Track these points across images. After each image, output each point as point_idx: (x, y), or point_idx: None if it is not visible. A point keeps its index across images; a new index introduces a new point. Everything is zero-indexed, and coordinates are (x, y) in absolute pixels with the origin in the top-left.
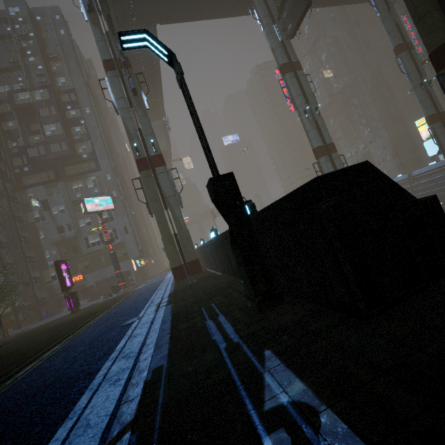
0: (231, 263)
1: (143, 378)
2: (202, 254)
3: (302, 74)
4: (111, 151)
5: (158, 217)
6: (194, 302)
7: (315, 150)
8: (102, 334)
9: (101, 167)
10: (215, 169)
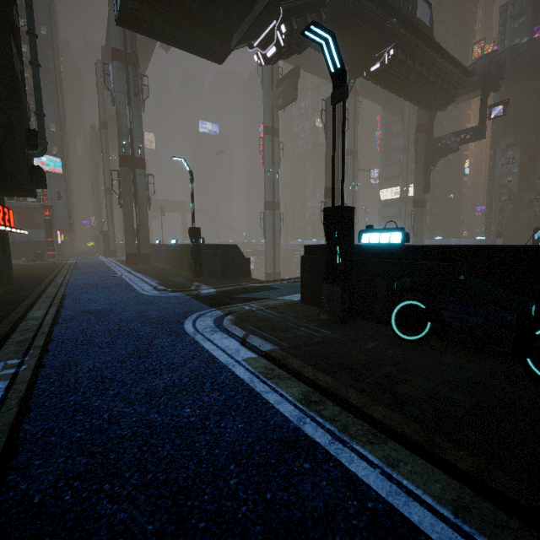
0: (183, 262)
1: (155, 283)
2: (154, 251)
3: (277, 141)
4: (57, 90)
5: (127, 211)
6: (160, 274)
7: (265, 203)
8: (100, 277)
9: (45, 111)
10: (194, 224)
